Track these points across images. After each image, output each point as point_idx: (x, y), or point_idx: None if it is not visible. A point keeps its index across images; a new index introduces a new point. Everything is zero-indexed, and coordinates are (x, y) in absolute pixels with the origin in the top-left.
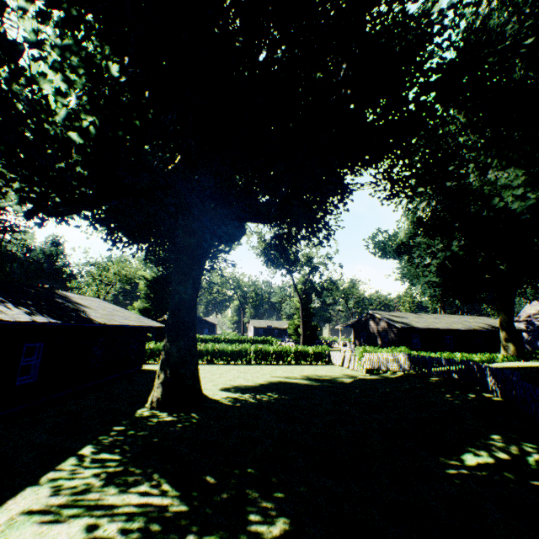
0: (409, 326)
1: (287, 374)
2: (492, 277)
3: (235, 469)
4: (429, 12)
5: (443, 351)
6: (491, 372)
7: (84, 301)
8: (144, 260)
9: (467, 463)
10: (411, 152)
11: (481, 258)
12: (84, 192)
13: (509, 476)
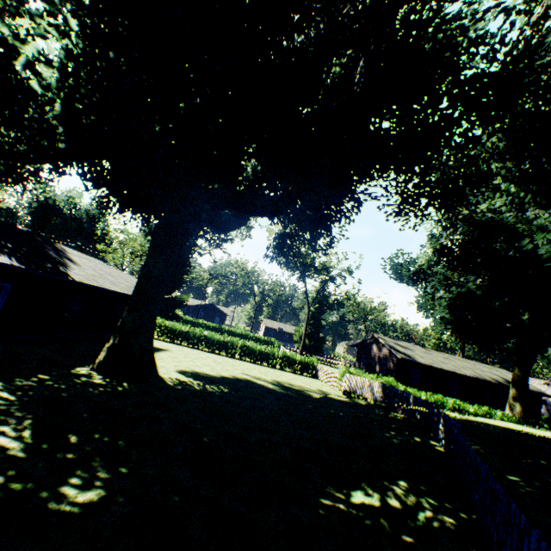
0: (411, 359)
1: (260, 375)
2: (512, 326)
3: (108, 437)
4: (462, 13)
5: (443, 394)
6: (443, 419)
7: (80, 259)
8: (145, 232)
9: (353, 500)
10: (429, 168)
11: (498, 302)
12: (53, 145)
13: (385, 524)
